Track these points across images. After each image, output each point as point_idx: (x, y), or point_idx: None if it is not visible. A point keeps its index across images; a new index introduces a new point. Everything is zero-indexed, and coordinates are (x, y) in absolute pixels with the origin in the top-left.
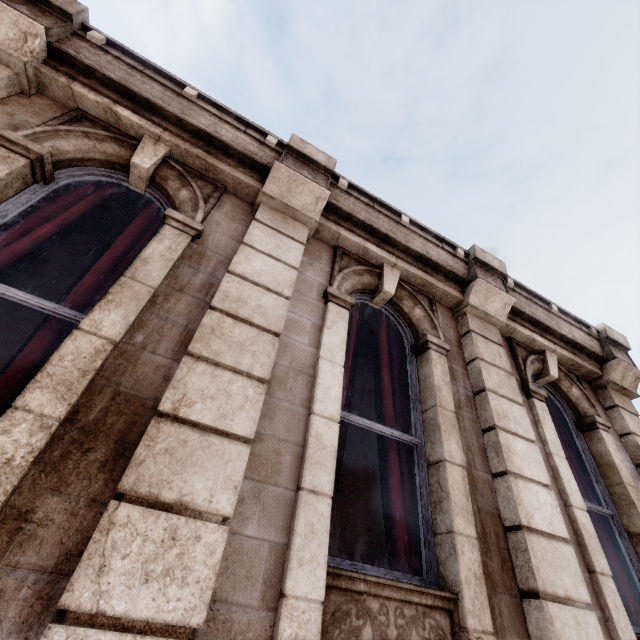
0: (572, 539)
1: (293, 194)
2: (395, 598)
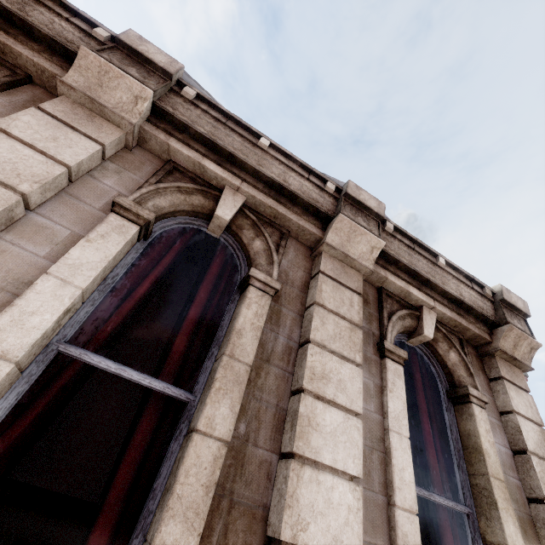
0: None
1: (105, 89)
2: None
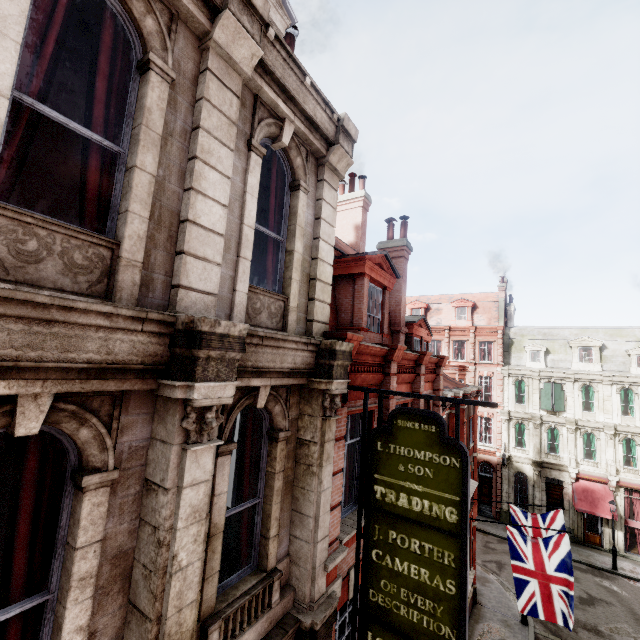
0: (235, 241)
1: None
2: (63, 233)
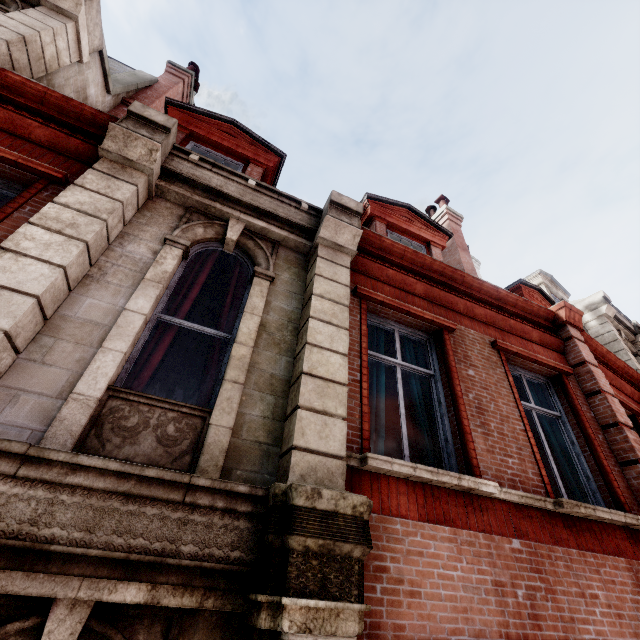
0: None
1: None
2: None
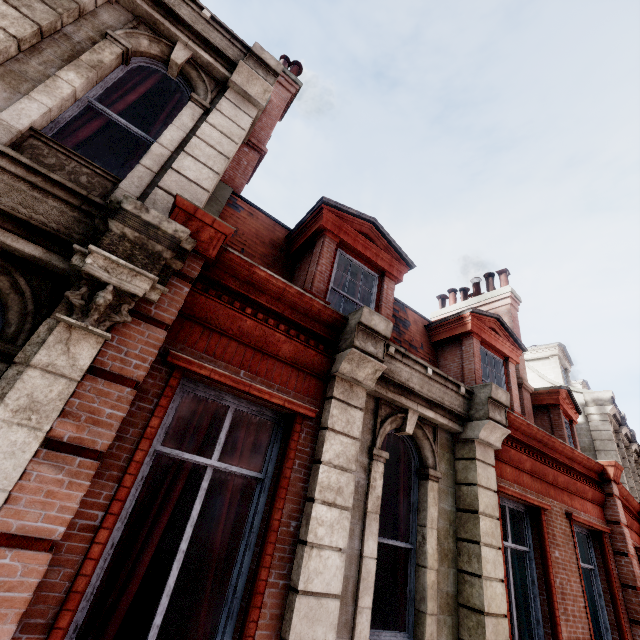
0: None
1: (623, 431)
2: None
